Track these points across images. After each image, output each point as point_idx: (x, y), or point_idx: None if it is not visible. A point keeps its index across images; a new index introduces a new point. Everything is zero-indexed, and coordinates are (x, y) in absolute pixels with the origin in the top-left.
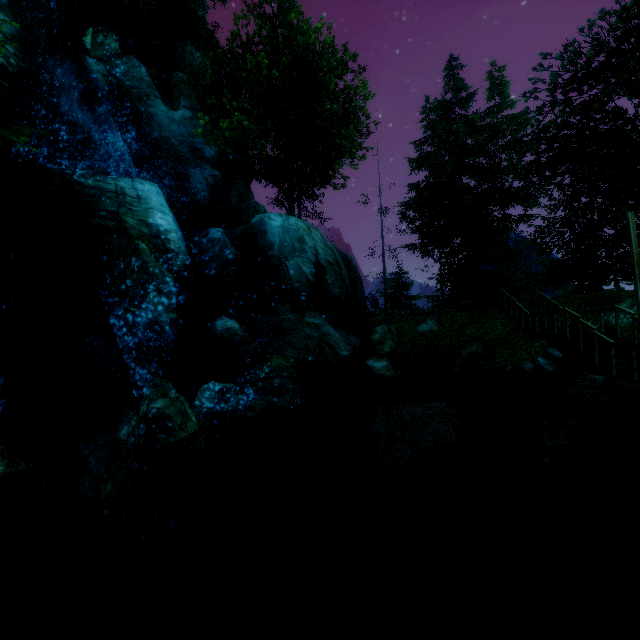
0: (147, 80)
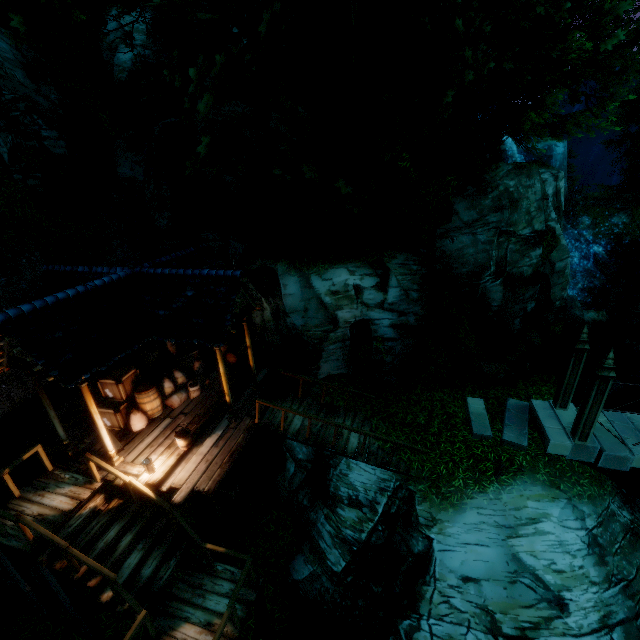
0: None
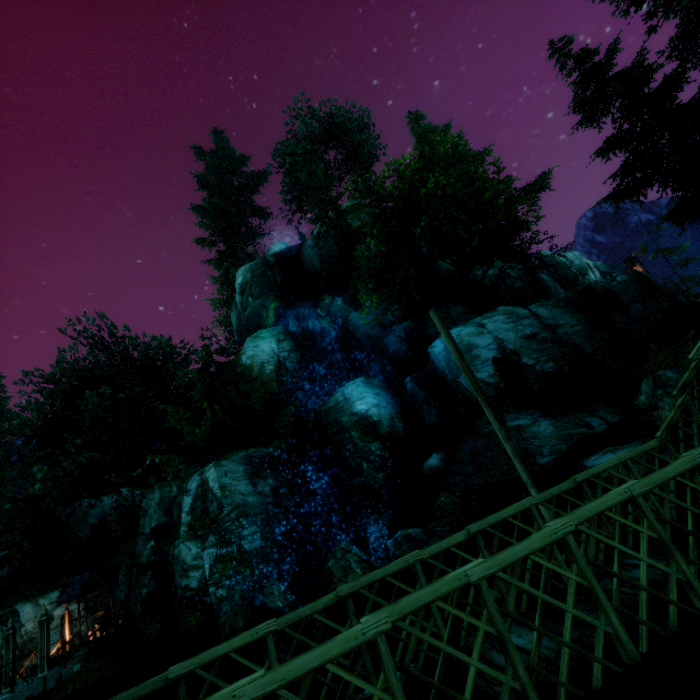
0: (343, 307)
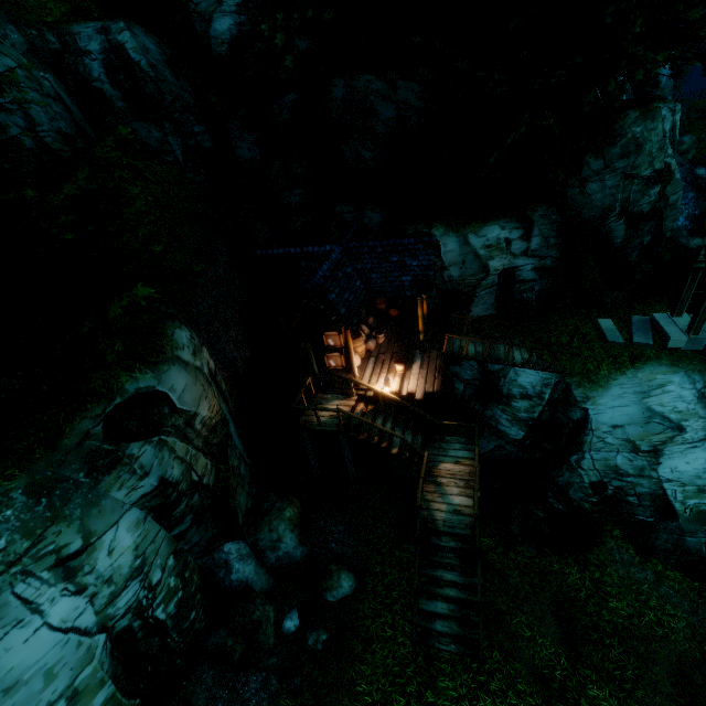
0: None
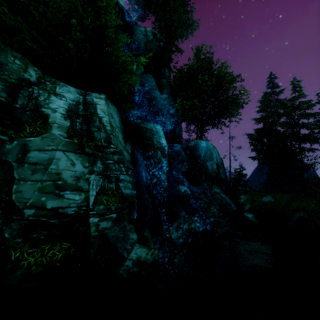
0: (154, 83)
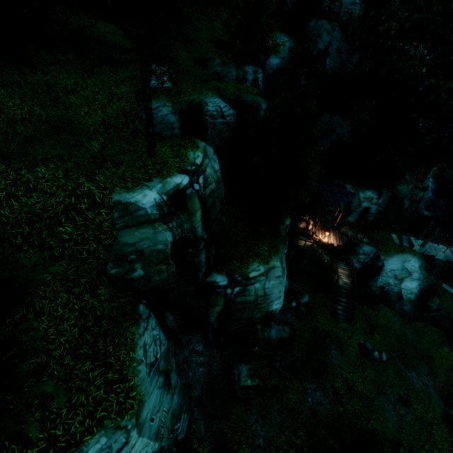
0: None
